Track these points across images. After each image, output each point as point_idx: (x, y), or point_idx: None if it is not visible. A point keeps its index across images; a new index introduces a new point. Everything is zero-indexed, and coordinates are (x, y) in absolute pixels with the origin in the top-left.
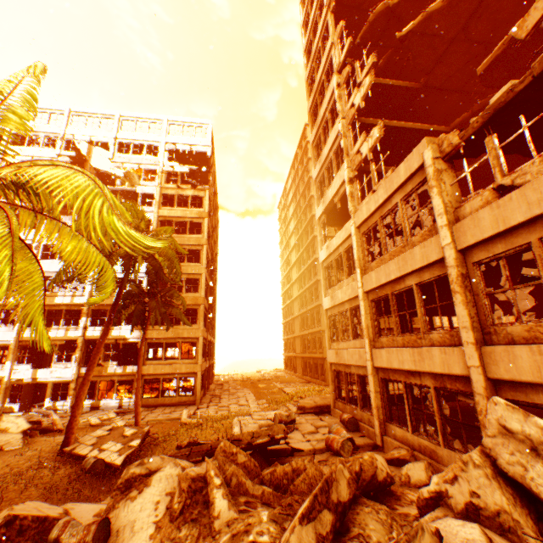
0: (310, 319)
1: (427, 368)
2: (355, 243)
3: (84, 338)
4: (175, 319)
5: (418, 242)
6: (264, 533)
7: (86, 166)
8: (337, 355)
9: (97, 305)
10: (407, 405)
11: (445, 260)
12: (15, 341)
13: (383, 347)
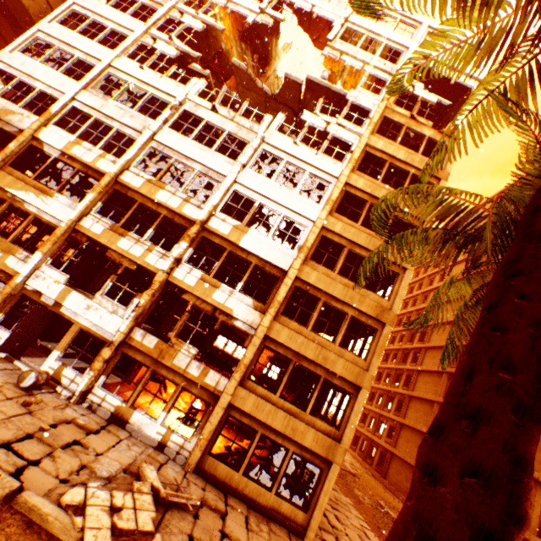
0: None
1: None
2: None
3: (166, 278)
4: None
5: None
6: None
7: (271, 64)
8: None
9: (212, 234)
10: None
11: None
12: (67, 225)
13: None
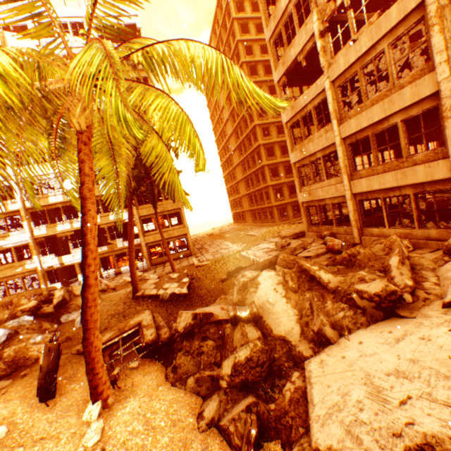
0: (255, 179)
1: (409, 182)
2: (331, 98)
3: None
4: (144, 200)
5: (407, 83)
6: (372, 278)
7: None
8: (310, 195)
9: None
10: (385, 212)
11: (441, 93)
12: (32, 240)
13: (362, 178)
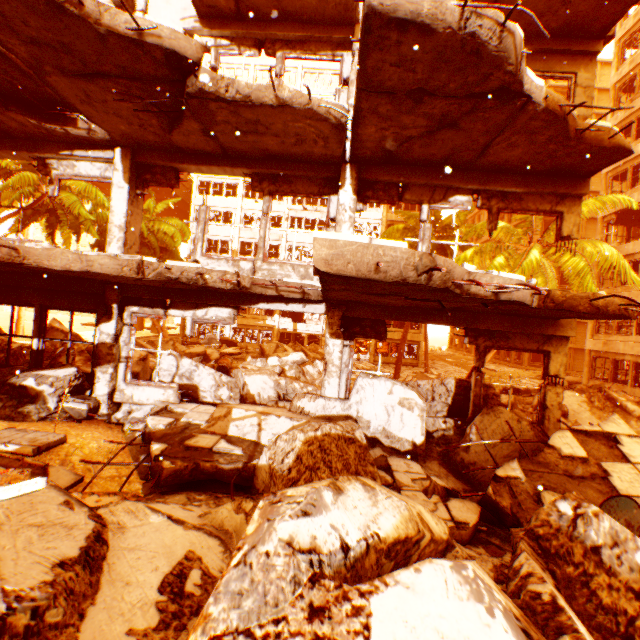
0: None
1: None
2: None
3: None
4: None
5: None
6: None
7: None
8: (604, 345)
9: None
10: None
11: None
12: None
13: None
